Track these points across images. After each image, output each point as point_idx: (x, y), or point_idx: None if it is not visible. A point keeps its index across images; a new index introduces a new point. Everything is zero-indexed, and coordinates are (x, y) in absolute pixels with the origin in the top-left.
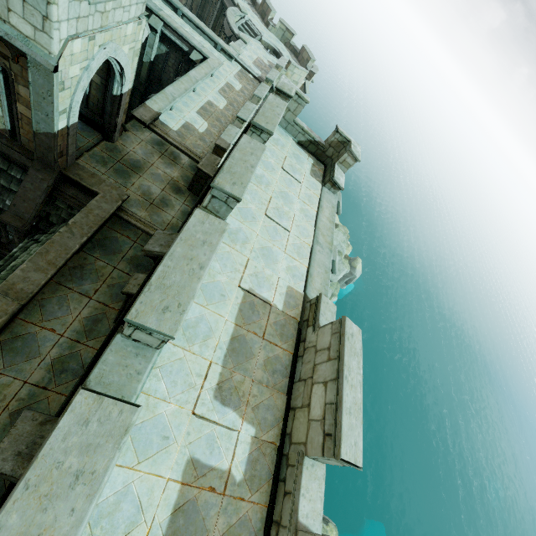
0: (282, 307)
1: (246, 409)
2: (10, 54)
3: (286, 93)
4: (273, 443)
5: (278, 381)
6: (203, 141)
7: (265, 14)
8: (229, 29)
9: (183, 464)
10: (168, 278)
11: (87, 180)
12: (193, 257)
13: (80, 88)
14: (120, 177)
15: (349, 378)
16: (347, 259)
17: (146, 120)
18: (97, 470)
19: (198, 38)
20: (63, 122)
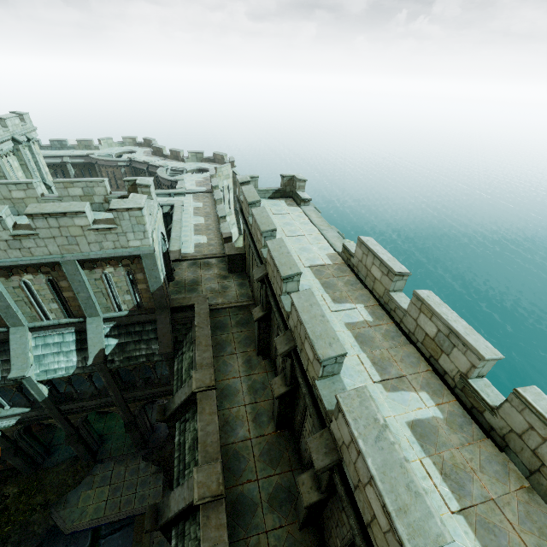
0: (331, 263)
1: (352, 301)
2: (129, 262)
3: (246, 181)
4: (375, 305)
5: (357, 287)
6: (212, 246)
7: (177, 157)
8: (167, 181)
9: (344, 326)
10: (282, 262)
11: (184, 302)
12: (282, 253)
13: (161, 254)
14: (193, 293)
15: (379, 252)
16: None
17: (178, 257)
18: (314, 302)
19: (158, 200)
20: (162, 277)
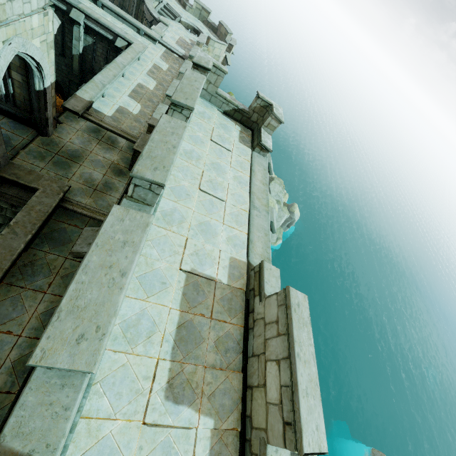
0: (227, 281)
1: (202, 401)
2: None
3: (203, 66)
4: (234, 429)
5: (232, 359)
6: (138, 123)
7: None
8: (150, 14)
9: None
10: (83, 297)
11: (24, 178)
12: (113, 264)
13: None
14: (60, 169)
15: (301, 355)
16: (286, 206)
17: (79, 110)
18: None
19: (121, 26)
20: None
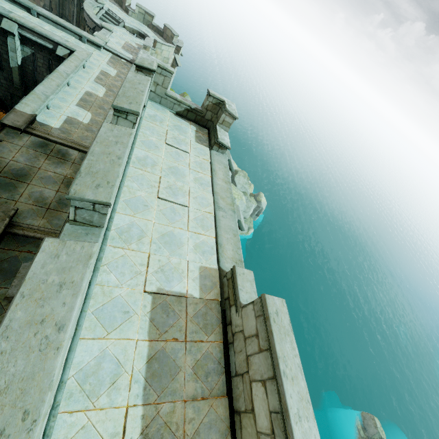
0: (199, 294)
1: None
2: None
3: (147, 68)
4: None
5: (214, 384)
6: (90, 132)
7: (122, 2)
8: (91, 21)
9: None
10: (2, 373)
11: None
12: (45, 316)
13: None
14: (4, 192)
15: (287, 371)
16: (252, 196)
17: (20, 125)
18: None
19: (61, 34)
20: None
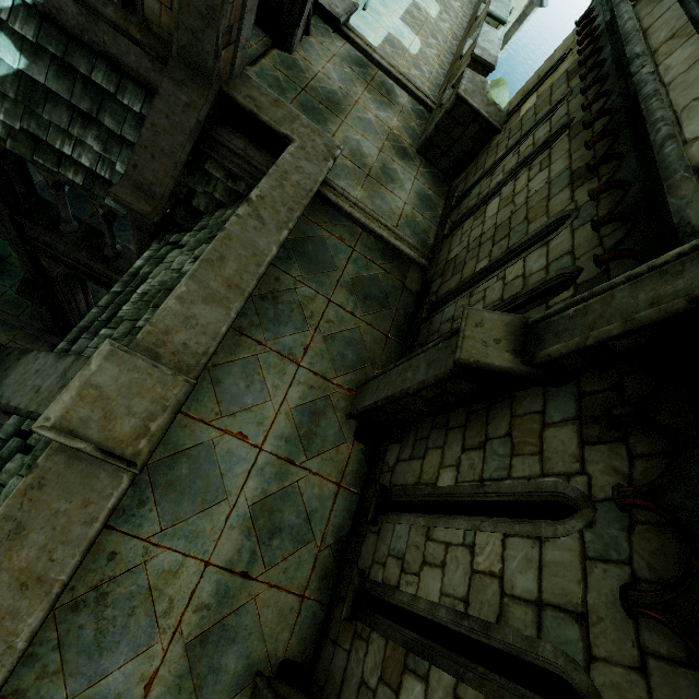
0: None
1: None
2: None
3: None
4: None
5: None
6: (418, 71)
7: None
8: None
9: None
10: None
11: (269, 111)
12: None
13: None
14: (310, 120)
15: None
16: None
17: (339, 13)
18: None
19: None
20: None
